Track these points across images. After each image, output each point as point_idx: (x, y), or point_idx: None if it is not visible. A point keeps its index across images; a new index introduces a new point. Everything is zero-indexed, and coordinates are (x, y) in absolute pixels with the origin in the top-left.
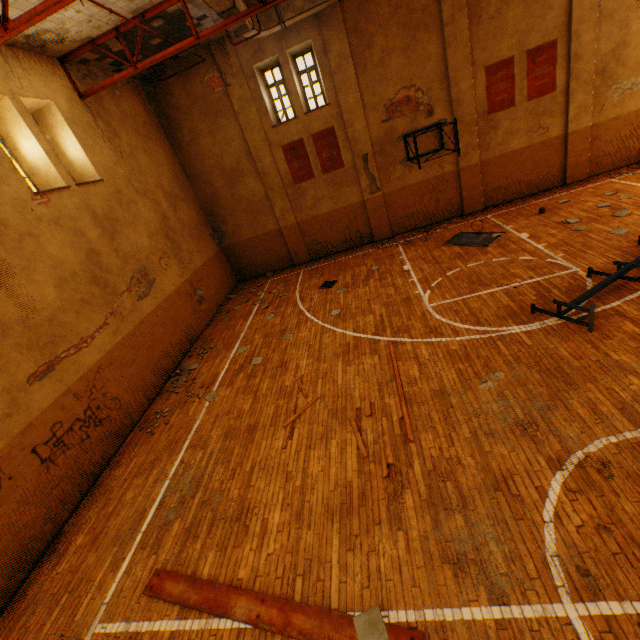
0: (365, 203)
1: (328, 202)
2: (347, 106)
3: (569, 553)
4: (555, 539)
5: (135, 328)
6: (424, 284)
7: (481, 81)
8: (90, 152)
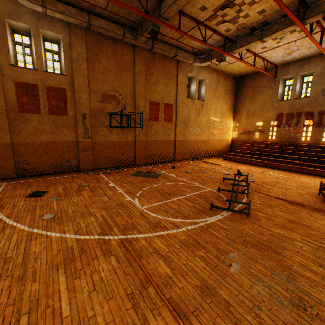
0: (79, 143)
1: (48, 134)
2: (78, 82)
3: None
4: None
5: None
6: (131, 194)
7: (148, 105)
8: None
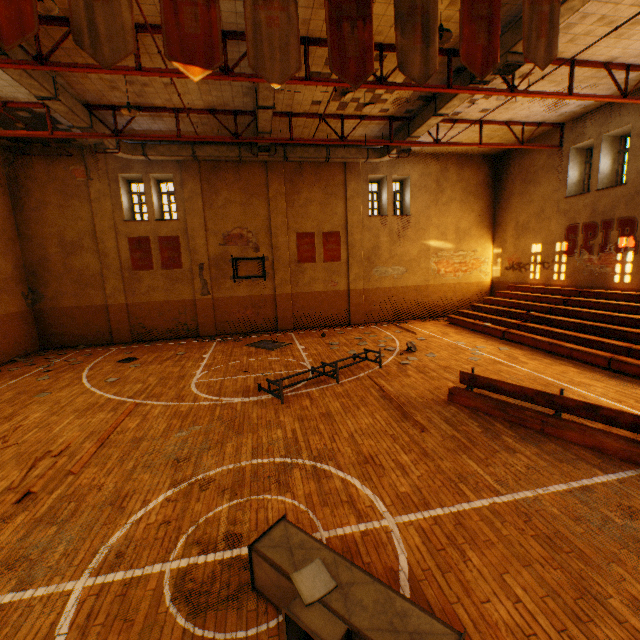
0: (196, 301)
1: (162, 293)
2: (193, 225)
3: (123, 543)
4: (122, 534)
5: None
6: (207, 367)
7: (294, 240)
8: None
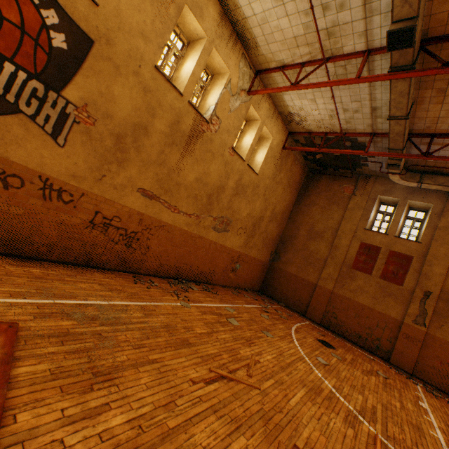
0: (402, 324)
1: (368, 297)
2: (435, 252)
3: None
4: None
5: (196, 235)
6: (448, 437)
7: None
8: (265, 163)
